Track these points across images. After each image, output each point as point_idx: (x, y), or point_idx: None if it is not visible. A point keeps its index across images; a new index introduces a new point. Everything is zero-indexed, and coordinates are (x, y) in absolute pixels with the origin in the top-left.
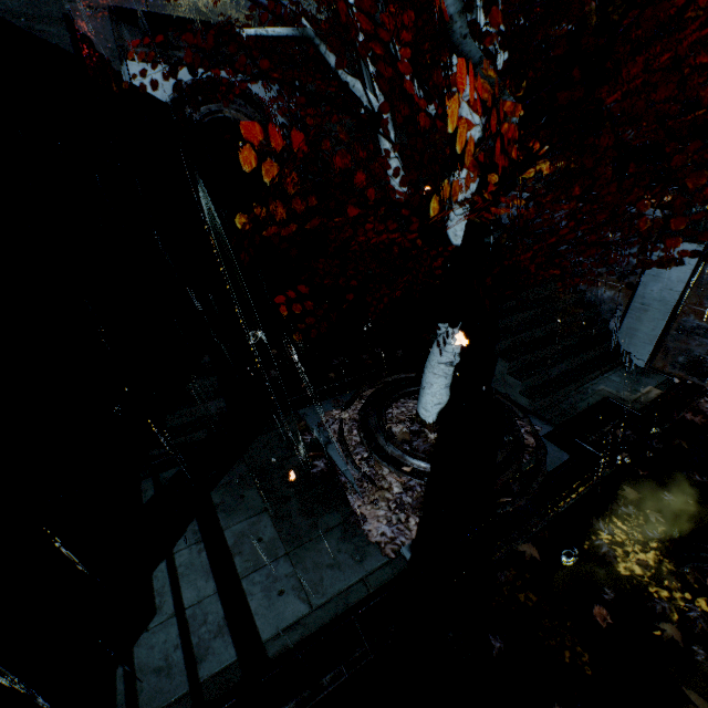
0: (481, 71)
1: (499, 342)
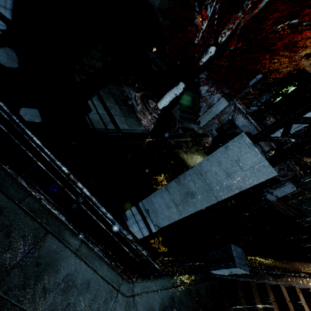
0: (236, 36)
1: (181, 100)
